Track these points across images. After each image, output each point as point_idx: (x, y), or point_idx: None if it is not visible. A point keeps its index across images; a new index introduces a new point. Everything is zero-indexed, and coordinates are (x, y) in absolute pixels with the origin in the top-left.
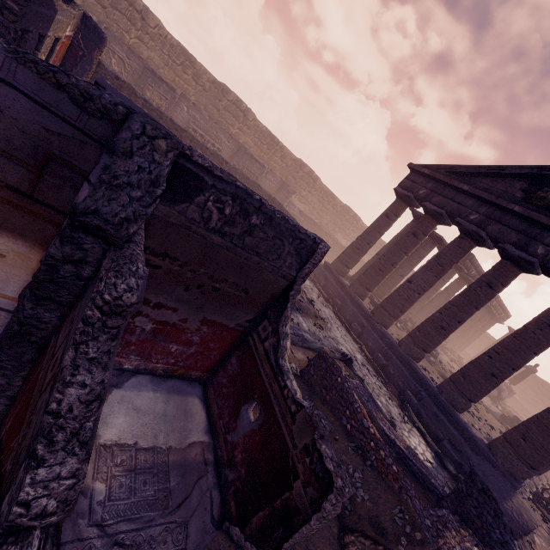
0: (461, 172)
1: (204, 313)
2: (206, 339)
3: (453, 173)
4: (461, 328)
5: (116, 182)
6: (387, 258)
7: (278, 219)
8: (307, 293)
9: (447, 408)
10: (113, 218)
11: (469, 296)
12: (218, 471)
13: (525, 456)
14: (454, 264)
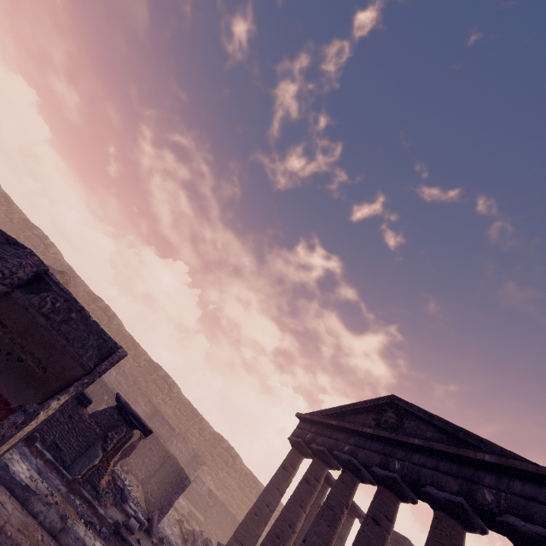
0: (332, 413)
1: None
2: None
3: (328, 415)
4: None
5: (3, 248)
6: (283, 515)
7: (92, 322)
8: None
9: None
10: None
11: (360, 541)
12: None
13: None
14: (344, 505)
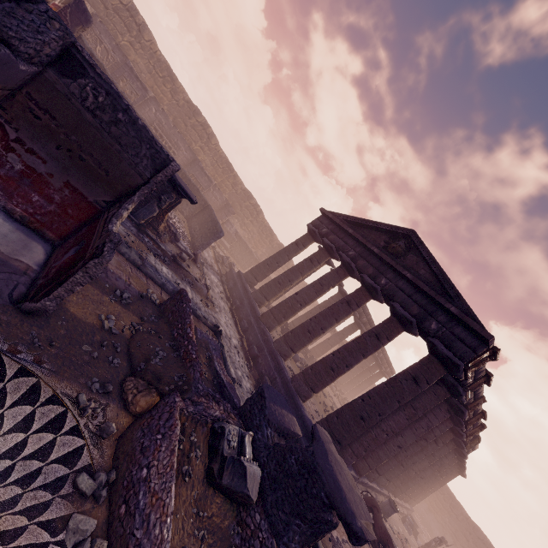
0: (352, 221)
1: (69, 177)
2: (66, 203)
3: (347, 221)
4: (352, 373)
5: (13, 15)
6: (286, 274)
7: (141, 126)
8: (209, 283)
9: (292, 393)
10: (1, 21)
11: (333, 309)
12: (34, 283)
13: (334, 430)
14: (331, 286)
